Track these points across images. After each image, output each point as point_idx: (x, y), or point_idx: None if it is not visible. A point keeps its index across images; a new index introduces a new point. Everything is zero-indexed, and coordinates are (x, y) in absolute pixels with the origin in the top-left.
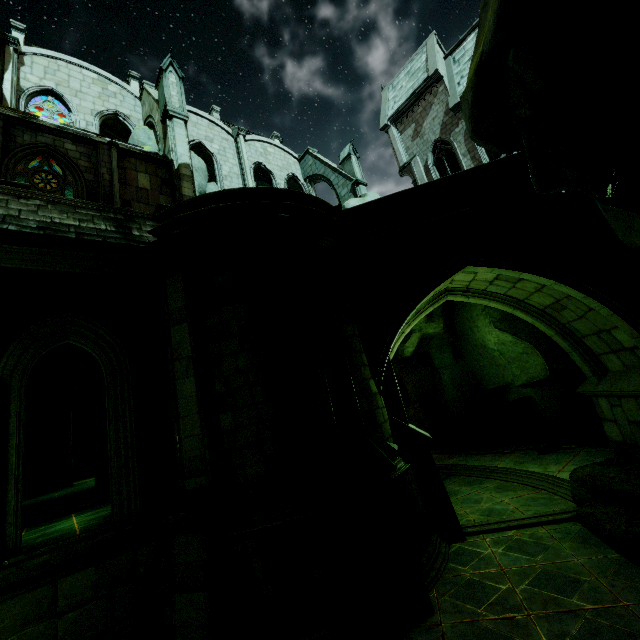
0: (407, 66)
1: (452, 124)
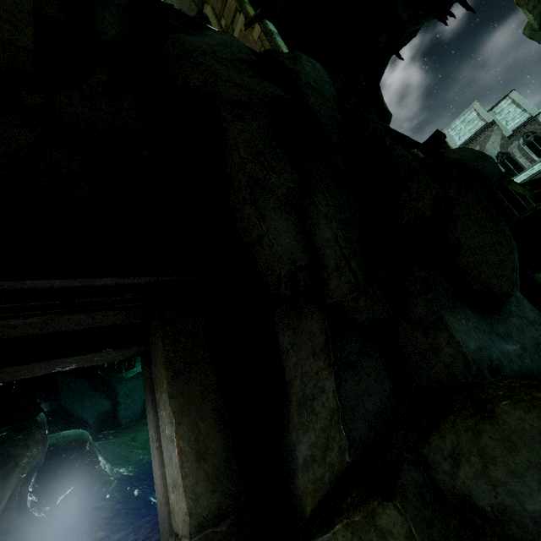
0: (460, 118)
1: (507, 144)
